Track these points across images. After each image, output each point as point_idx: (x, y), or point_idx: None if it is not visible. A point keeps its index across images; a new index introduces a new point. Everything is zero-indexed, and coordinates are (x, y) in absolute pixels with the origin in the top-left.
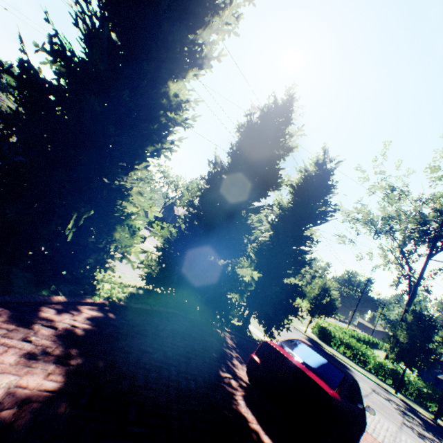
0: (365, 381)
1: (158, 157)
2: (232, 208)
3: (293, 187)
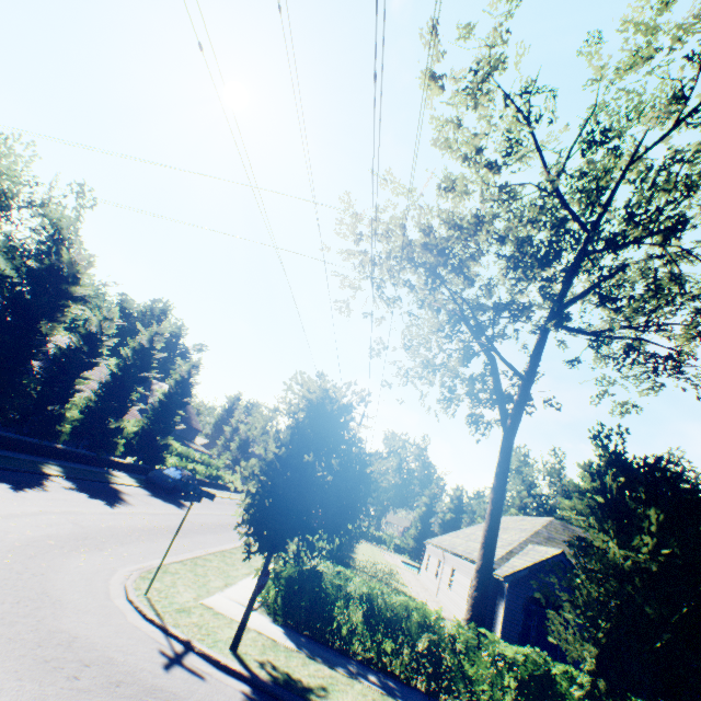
0: None
1: None
2: None
3: None
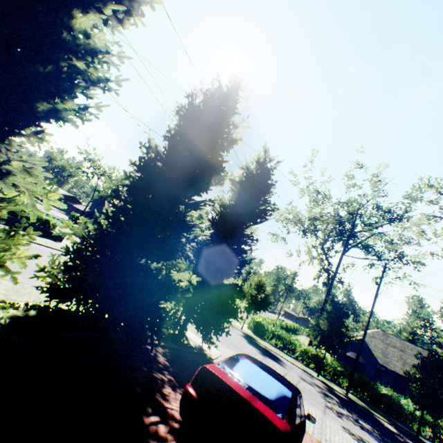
0: (294, 370)
1: (58, 120)
2: (169, 202)
3: (235, 184)
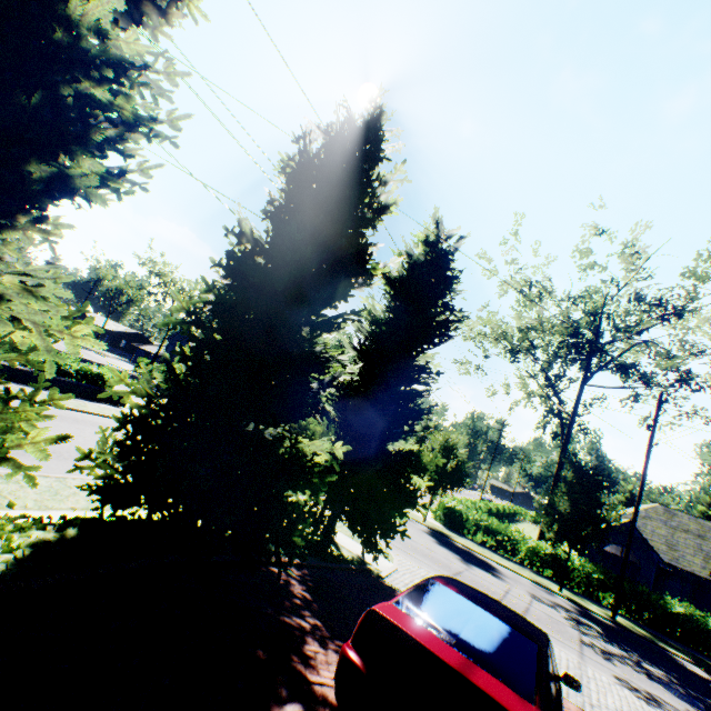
0: (520, 583)
1: (70, 195)
2: (283, 322)
3: (391, 284)
